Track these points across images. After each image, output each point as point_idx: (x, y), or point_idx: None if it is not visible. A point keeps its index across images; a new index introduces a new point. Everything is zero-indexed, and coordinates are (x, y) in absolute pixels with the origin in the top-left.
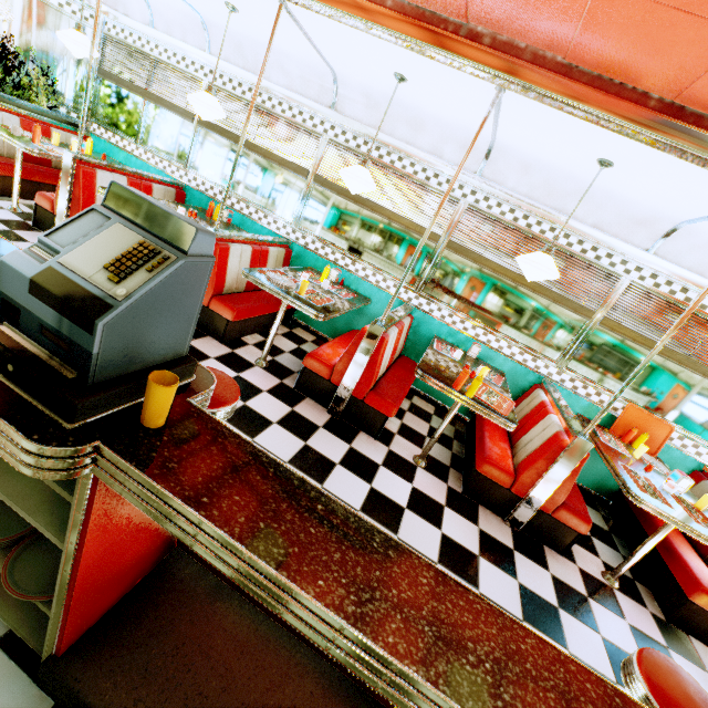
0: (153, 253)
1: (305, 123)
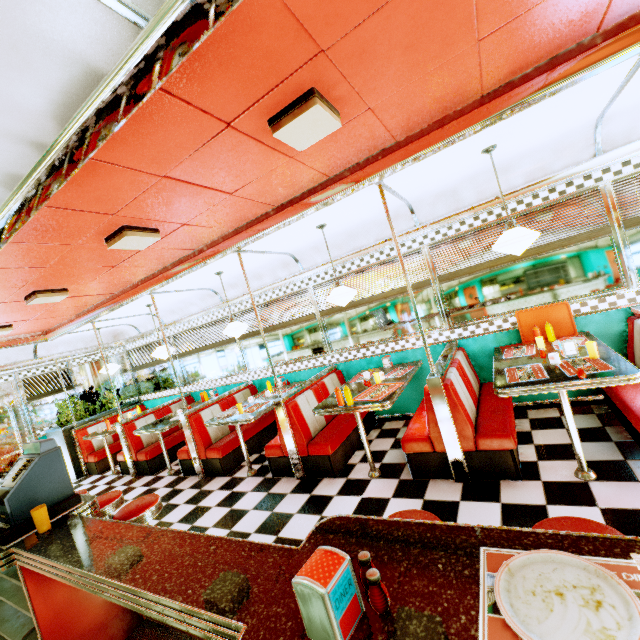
0: (28, 462)
1: (218, 317)
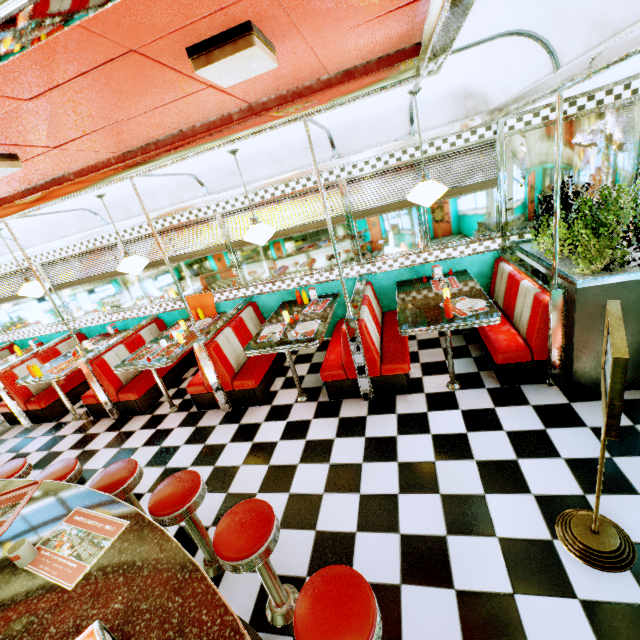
0: None
1: None
